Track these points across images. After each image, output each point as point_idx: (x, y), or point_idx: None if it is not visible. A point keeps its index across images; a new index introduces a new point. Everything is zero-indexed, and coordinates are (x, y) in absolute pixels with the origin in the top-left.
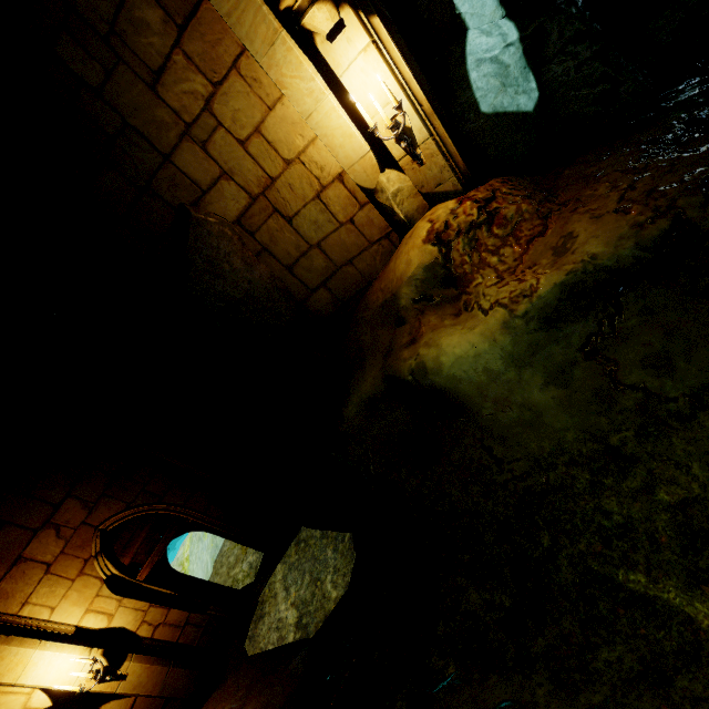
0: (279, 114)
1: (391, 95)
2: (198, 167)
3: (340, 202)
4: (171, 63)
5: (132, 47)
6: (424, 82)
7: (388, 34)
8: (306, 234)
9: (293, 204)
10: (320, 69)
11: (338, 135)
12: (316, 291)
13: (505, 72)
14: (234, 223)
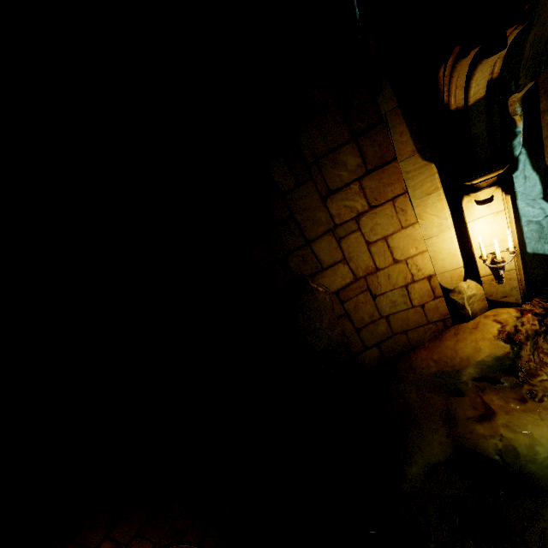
0: (407, 232)
1: (512, 244)
2: (327, 252)
3: (421, 292)
4: (346, 188)
5: (324, 173)
6: (521, 235)
7: (511, 206)
8: (381, 308)
9: (383, 287)
10: (454, 214)
11: (444, 253)
12: (369, 349)
13: (541, 230)
14: (333, 292)
